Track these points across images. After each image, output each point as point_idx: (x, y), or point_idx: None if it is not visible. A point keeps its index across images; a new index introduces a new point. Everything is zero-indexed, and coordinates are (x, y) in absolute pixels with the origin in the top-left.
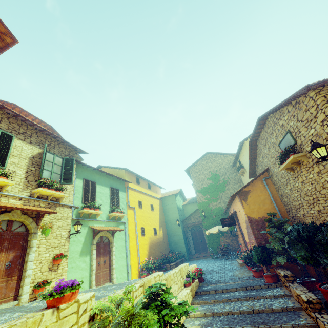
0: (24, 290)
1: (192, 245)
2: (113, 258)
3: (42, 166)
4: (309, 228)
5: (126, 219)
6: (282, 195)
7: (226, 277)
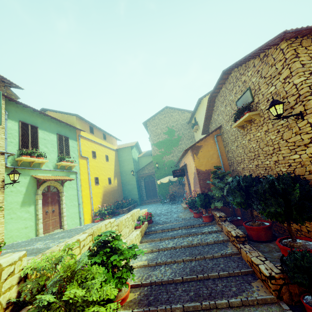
0: None
1: (144, 193)
2: (63, 206)
3: None
4: (248, 180)
5: (78, 169)
6: (228, 151)
7: (171, 218)
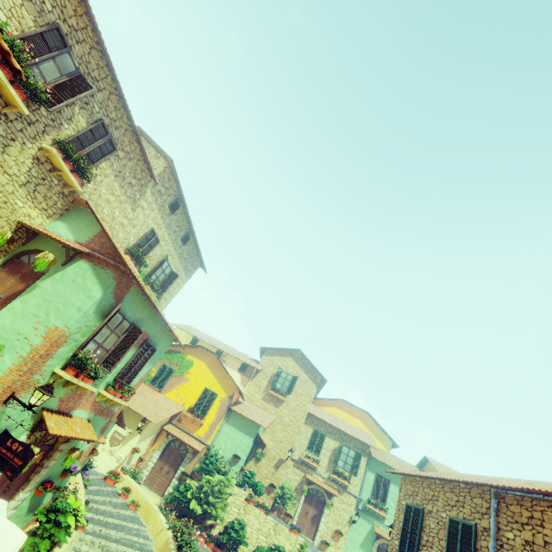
0: (316, 537)
1: None
2: None
3: (335, 459)
4: None
5: None
6: None
7: None
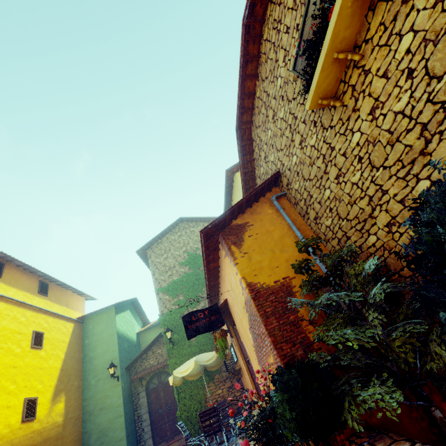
0: None
1: (147, 427)
2: None
3: None
4: None
5: None
6: (317, 217)
7: None
